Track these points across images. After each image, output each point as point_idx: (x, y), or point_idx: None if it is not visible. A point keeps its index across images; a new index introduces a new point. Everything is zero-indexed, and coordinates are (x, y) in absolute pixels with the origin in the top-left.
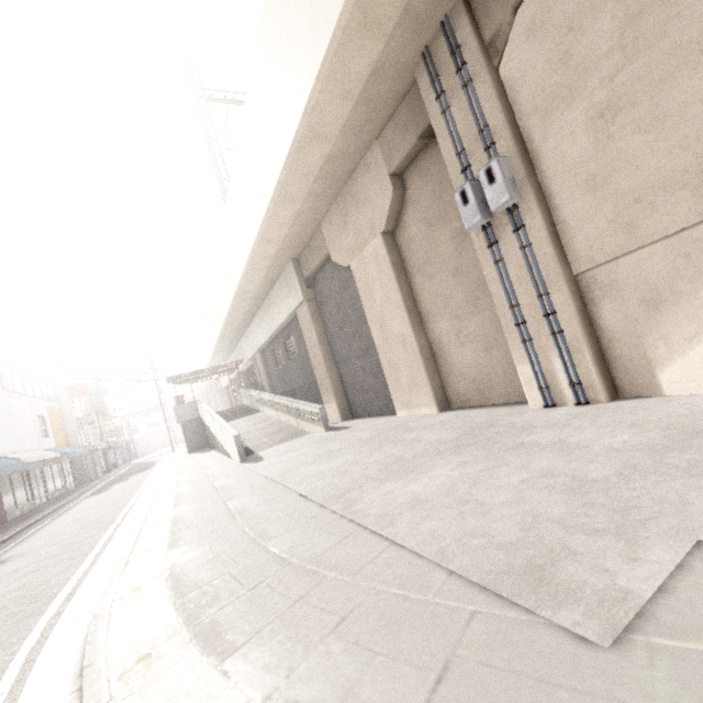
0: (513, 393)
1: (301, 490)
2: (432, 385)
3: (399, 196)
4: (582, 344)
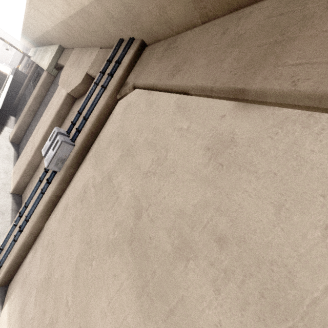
0: None
1: None
2: (21, 179)
3: (85, 88)
4: (12, 256)
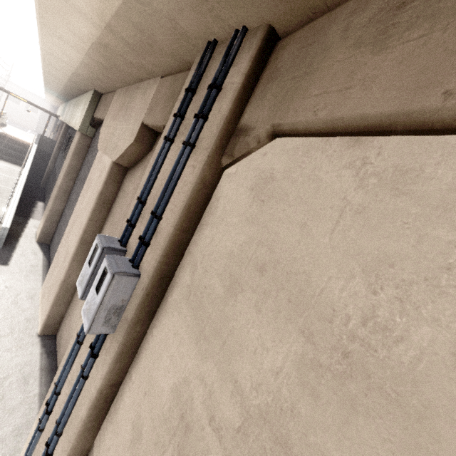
0: None
1: None
2: (52, 311)
3: (141, 149)
4: None
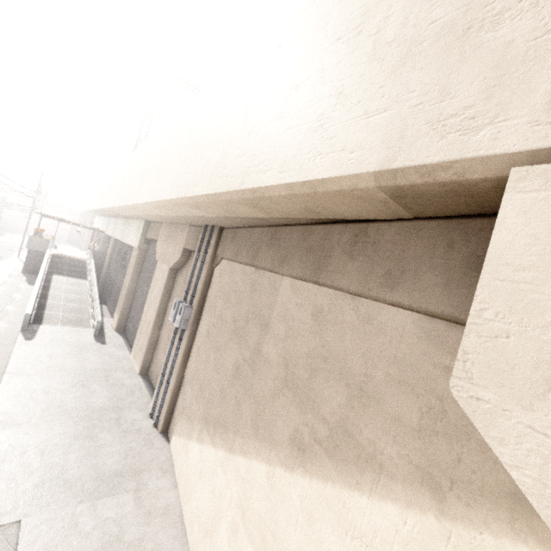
0: None
1: None
2: (145, 358)
3: (184, 260)
4: (167, 404)
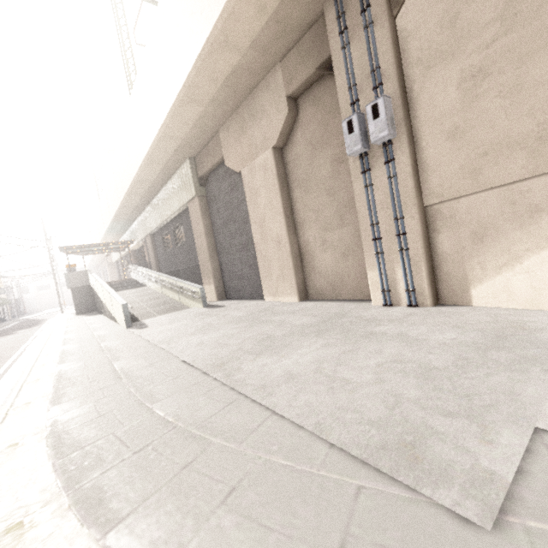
0: (359, 293)
1: (184, 357)
2: (297, 279)
3: (292, 117)
4: (421, 261)
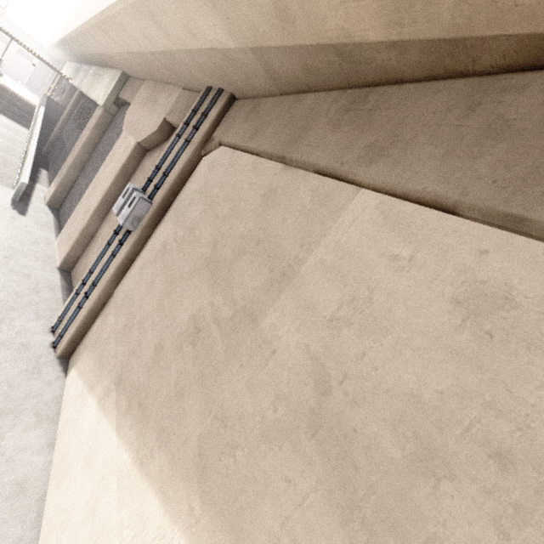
0: None
1: None
2: (71, 251)
3: (161, 137)
4: (77, 323)
